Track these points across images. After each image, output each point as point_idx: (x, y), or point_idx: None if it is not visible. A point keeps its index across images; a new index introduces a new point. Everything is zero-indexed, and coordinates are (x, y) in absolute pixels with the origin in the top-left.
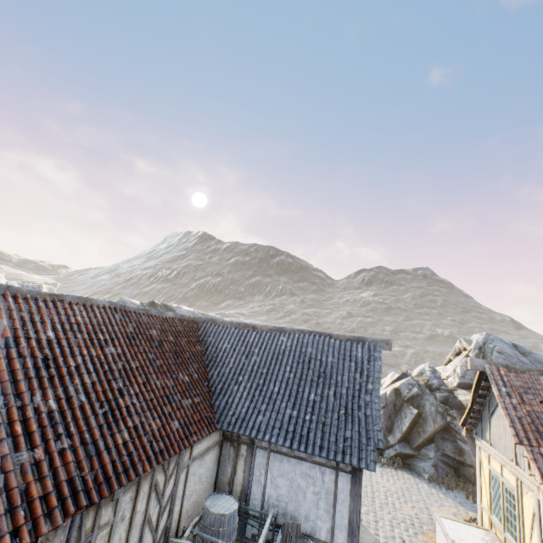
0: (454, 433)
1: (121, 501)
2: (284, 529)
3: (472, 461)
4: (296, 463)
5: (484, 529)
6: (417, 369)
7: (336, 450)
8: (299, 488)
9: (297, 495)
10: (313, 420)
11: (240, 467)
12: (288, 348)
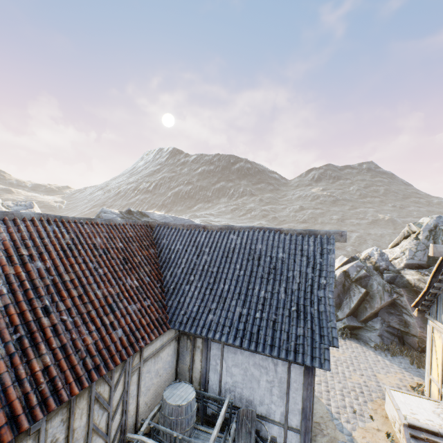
0: (400, 308)
1: (47, 428)
2: (239, 414)
3: (417, 332)
4: (249, 355)
5: (434, 400)
6: (365, 253)
7: (287, 349)
8: (252, 376)
9: (251, 382)
10: (263, 318)
11: (197, 357)
12: (238, 246)
